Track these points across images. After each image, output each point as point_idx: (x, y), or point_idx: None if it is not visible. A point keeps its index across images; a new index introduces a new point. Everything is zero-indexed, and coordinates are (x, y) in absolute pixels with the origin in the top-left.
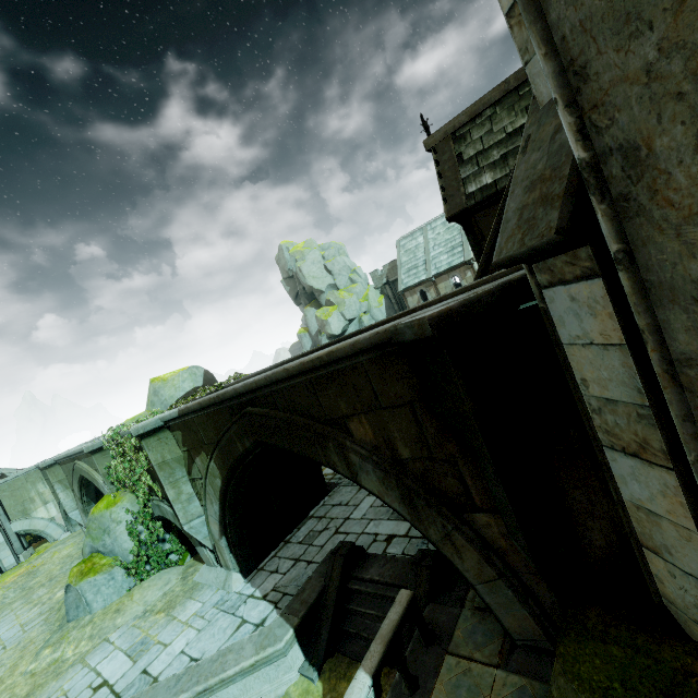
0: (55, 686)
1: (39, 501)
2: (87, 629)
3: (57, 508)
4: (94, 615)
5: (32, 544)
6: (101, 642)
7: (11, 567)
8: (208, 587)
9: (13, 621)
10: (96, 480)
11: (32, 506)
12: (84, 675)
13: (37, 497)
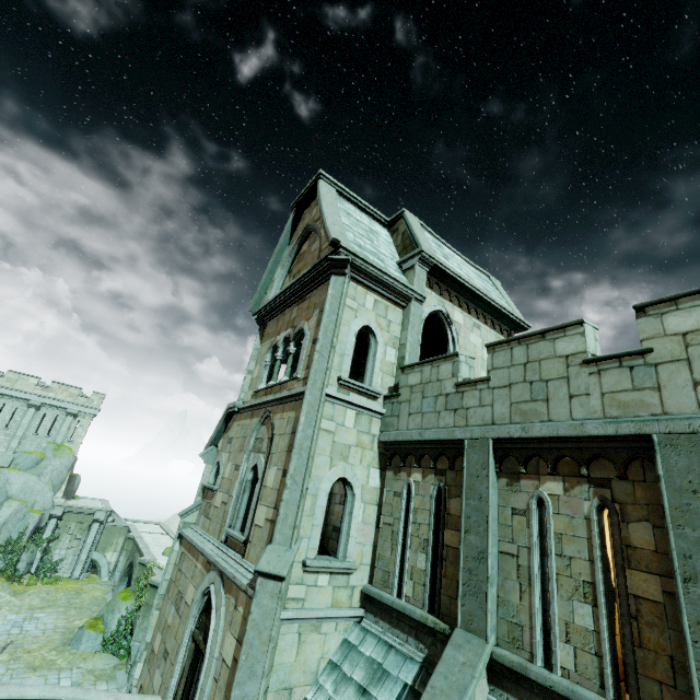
0: (46, 672)
1: (114, 547)
2: (71, 656)
3: (116, 558)
4: (78, 651)
5: (92, 568)
6: (70, 668)
7: (75, 578)
8: (116, 683)
9: (55, 619)
10: (135, 572)
11: (109, 548)
12: (56, 678)
13: (115, 544)
